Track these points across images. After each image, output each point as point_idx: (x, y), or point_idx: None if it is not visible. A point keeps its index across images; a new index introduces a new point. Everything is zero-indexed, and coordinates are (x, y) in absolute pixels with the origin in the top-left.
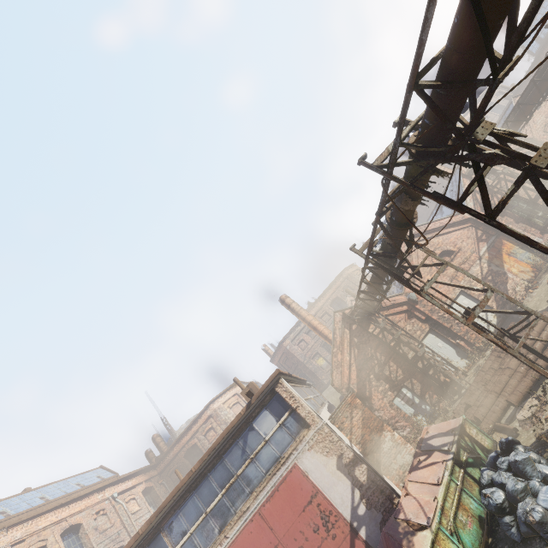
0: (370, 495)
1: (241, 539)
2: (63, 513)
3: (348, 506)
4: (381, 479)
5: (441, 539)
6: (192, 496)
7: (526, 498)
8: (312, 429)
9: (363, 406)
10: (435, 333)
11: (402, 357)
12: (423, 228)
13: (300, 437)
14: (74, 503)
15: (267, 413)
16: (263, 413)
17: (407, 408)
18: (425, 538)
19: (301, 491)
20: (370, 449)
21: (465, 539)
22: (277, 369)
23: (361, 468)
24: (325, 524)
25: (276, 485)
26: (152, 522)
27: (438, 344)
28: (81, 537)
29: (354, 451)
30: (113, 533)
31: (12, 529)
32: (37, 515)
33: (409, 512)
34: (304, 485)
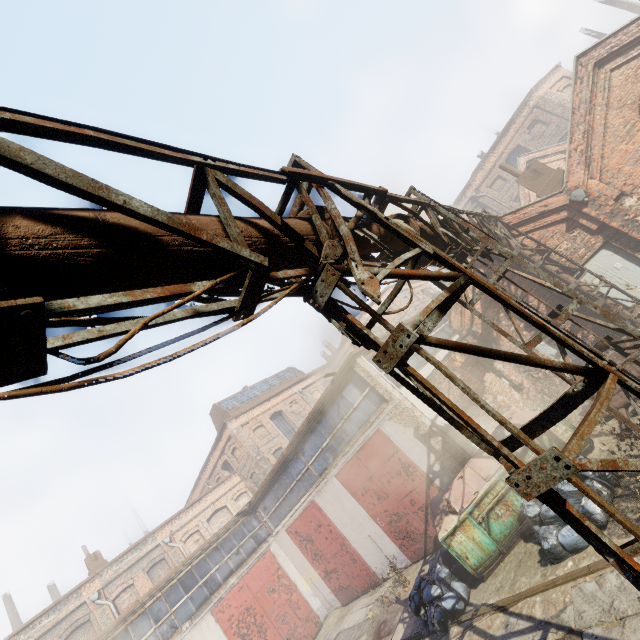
0: (444, 459)
1: (347, 468)
2: (267, 405)
3: (424, 463)
4: (457, 449)
5: (467, 525)
6: (310, 437)
7: (553, 524)
8: (390, 404)
9: (462, 369)
10: (613, 248)
11: (546, 290)
12: (633, 30)
13: (381, 409)
14: (272, 398)
15: (351, 387)
16: (348, 386)
17: (547, 348)
18: (452, 521)
19: (385, 448)
20: (468, 408)
21: (494, 527)
22: (351, 353)
23: (436, 440)
24: (406, 472)
25: (365, 440)
26: (290, 449)
27: (615, 265)
28: (285, 417)
29: (433, 423)
30: (306, 414)
31: (239, 418)
32: (250, 409)
33: (453, 495)
34: (386, 444)
